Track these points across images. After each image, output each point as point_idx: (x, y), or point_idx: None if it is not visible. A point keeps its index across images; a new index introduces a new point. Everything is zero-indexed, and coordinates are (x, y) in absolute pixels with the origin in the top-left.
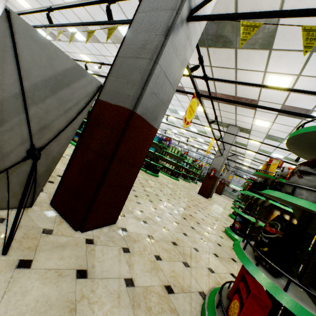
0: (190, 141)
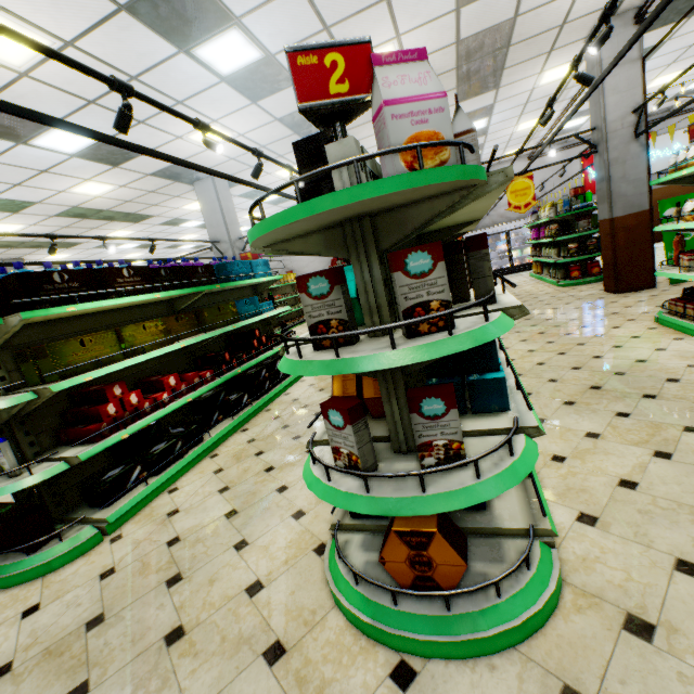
0: None
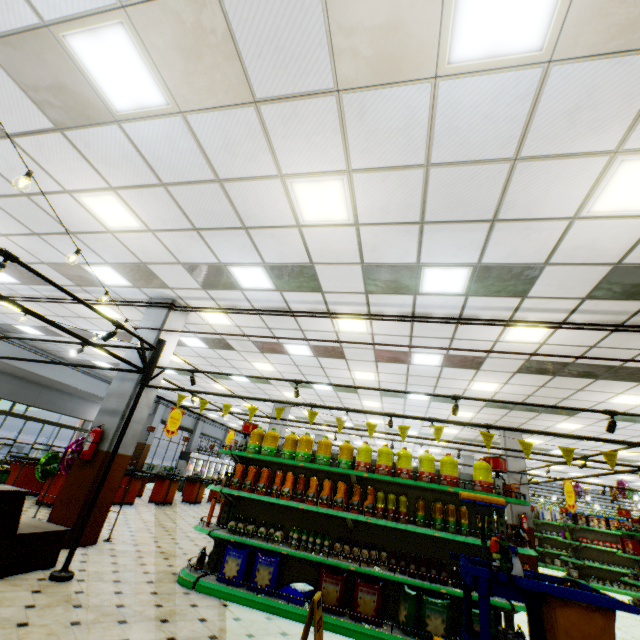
0: (375, 445)
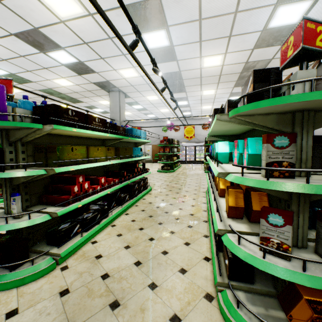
0: None
